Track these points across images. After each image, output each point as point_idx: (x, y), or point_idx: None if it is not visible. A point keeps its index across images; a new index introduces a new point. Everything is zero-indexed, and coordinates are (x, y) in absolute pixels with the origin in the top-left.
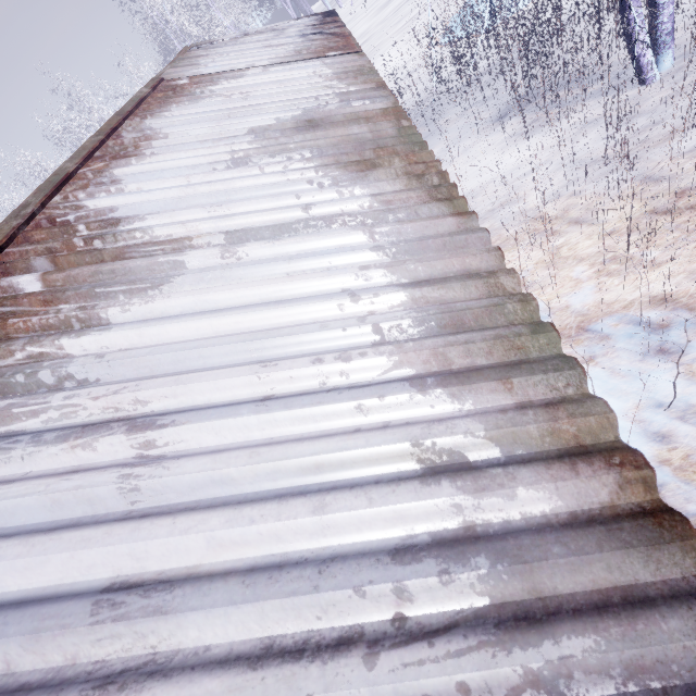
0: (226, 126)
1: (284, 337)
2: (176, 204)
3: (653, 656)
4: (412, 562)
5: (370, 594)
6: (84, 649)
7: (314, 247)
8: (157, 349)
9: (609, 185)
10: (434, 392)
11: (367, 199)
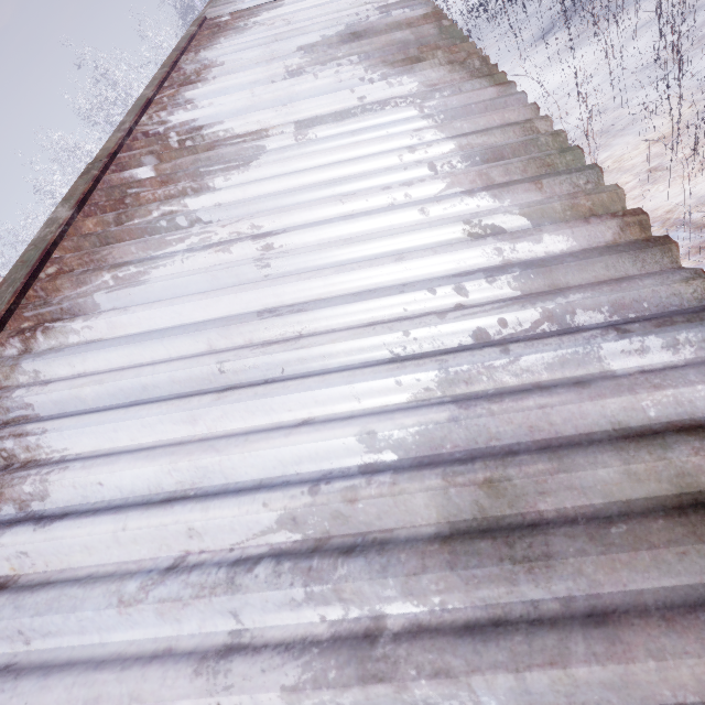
0: (276, 48)
1: (358, 178)
2: (247, 111)
3: (630, 297)
4: (467, 275)
5: (439, 292)
6: (256, 335)
7: (372, 124)
8: (260, 196)
9: (660, 90)
10: (480, 194)
11: (414, 85)
